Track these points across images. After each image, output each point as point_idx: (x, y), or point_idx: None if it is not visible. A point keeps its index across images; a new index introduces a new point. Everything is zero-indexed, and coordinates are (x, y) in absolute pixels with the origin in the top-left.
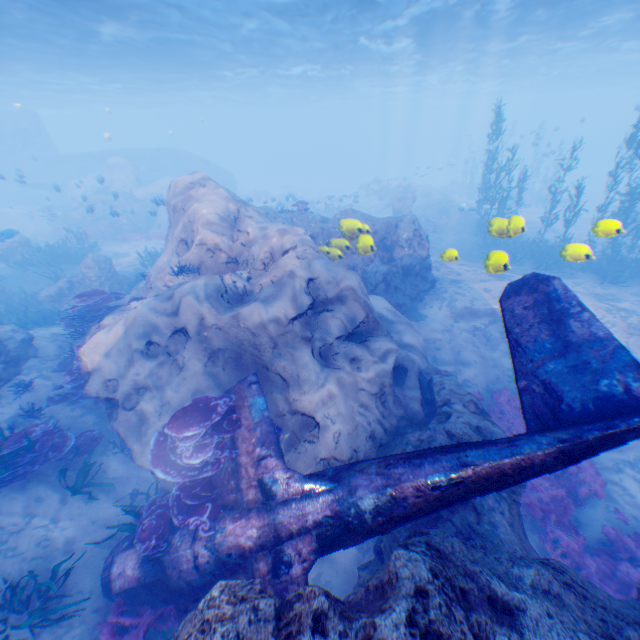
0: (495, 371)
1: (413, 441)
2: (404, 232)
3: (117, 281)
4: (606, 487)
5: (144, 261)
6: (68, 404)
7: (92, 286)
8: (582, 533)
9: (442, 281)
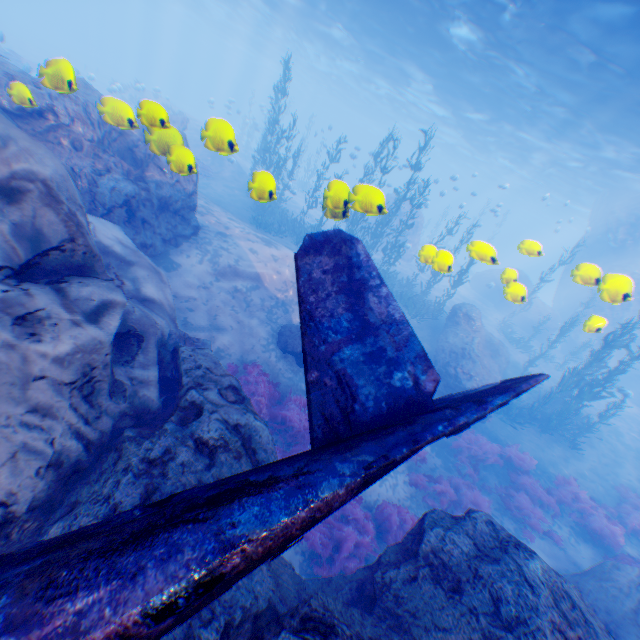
0: (254, 341)
1: (138, 465)
2: None
3: None
4: None
5: None
6: None
7: None
8: None
9: (209, 231)
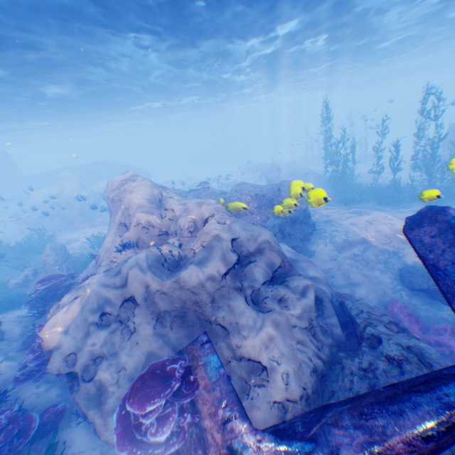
0: (380, 286)
1: (356, 370)
2: (285, 192)
3: (71, 261)
4: None
5: (91, 242)
6: (32, 381)
7: (51, 269)
8: None
9: (319, 223)
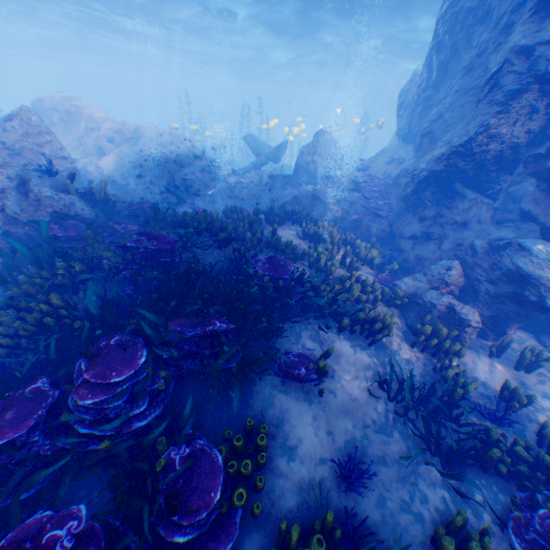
0: None
1: None
2: None
3: None
4: None
5: None
6: None
7: None
8: None
9: None
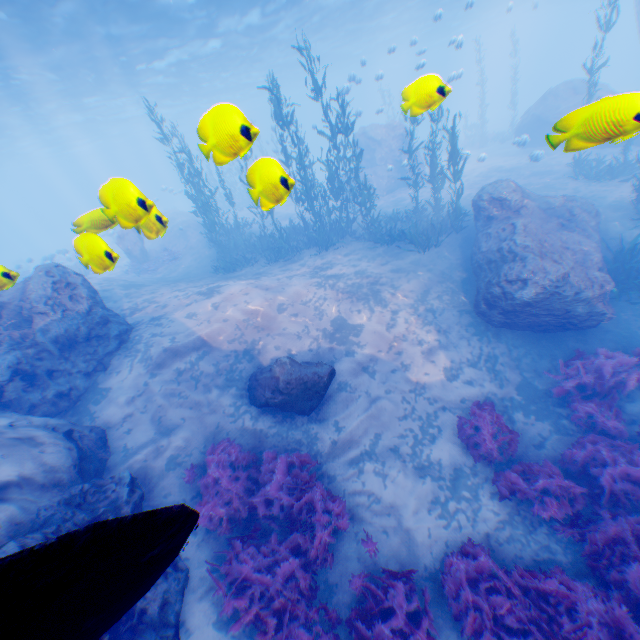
0: (216, 418)
1: None
2: (38, 290)
3: None
4: (353, 505)
5: None
6: None
7: None
8: (337, 603)
9: (143, 326)
